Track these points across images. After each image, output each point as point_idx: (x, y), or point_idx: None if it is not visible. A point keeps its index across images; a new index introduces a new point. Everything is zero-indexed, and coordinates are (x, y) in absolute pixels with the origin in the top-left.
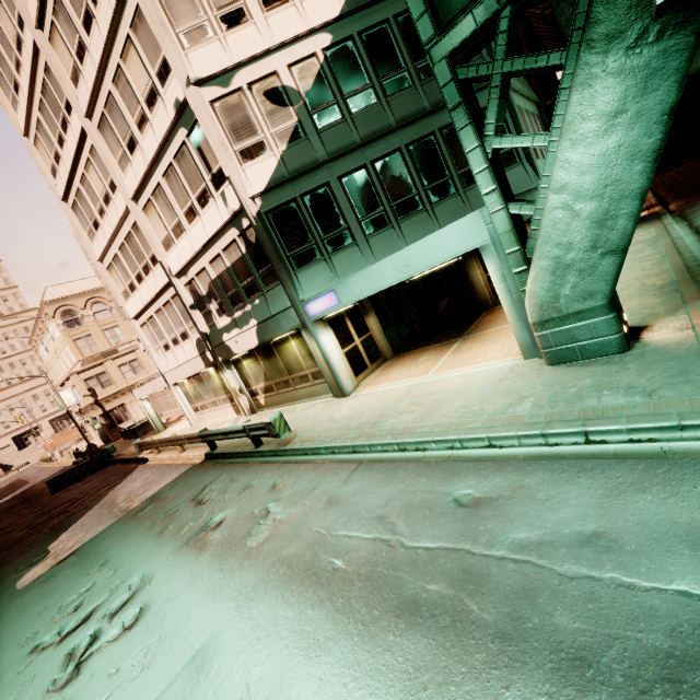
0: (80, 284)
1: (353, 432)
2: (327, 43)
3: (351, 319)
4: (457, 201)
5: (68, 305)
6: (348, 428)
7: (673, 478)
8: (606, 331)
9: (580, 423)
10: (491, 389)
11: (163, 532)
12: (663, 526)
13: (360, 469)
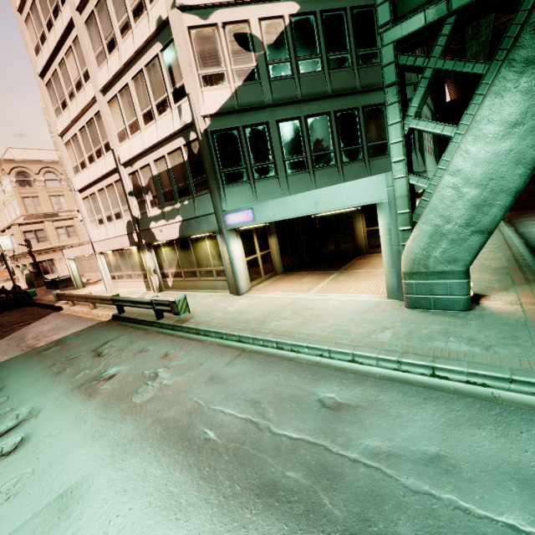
0: (39, 153)
1: (242, 325)
2: (294, 11)
3: (258, 236)
4: (362, 166)
5: (24, 167)
6: (238, 320)
7: (503, 421)
8: (458, 292)
9: (430, 359)
10: (359, 316)
11: (60, 373)
12: (495, 461)
13: (242, 356)
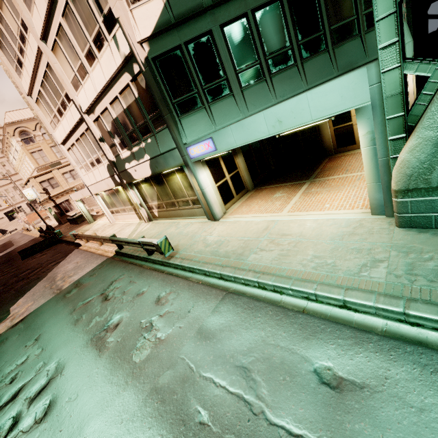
0: (30, 111)
1: (221, 260)
2: None
3: (224, 159)
4: (325, 58)
5: (23, 127)
6: (217, 254)
7: None
8: None
9: None
10: (342, 243)
11: (78, 320)
12: None
13: (226, 301)
